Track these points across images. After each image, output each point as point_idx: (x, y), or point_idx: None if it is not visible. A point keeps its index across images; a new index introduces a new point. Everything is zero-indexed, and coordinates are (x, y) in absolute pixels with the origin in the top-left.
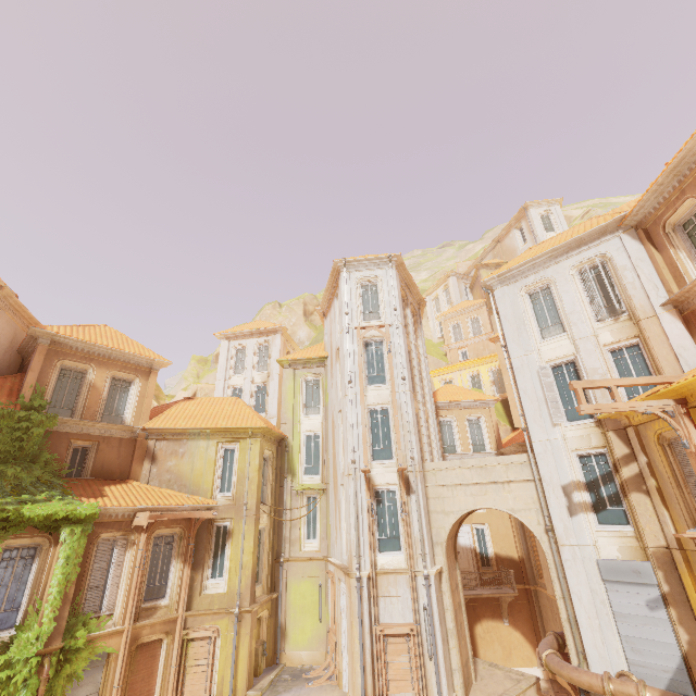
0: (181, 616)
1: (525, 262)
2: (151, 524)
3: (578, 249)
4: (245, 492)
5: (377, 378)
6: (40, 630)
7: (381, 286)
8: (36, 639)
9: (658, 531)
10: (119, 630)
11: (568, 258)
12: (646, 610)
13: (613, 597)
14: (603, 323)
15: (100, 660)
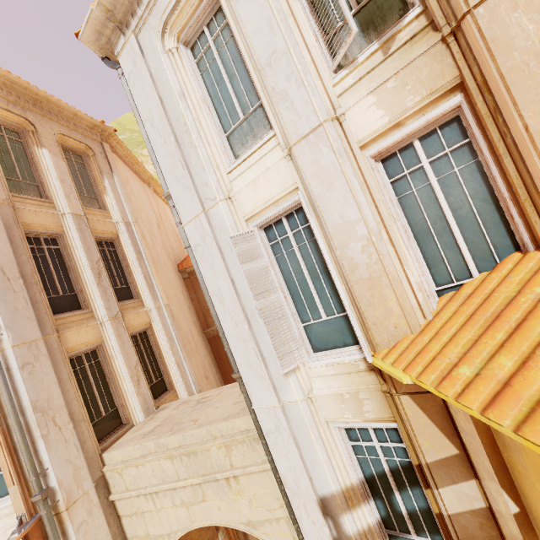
0: None
1: None
2: None
3: None
4: None
5: None
6: None
7: None
8: None
9: None
10: None
11: None
12: None
13: None
14: (352, 70)
15: None
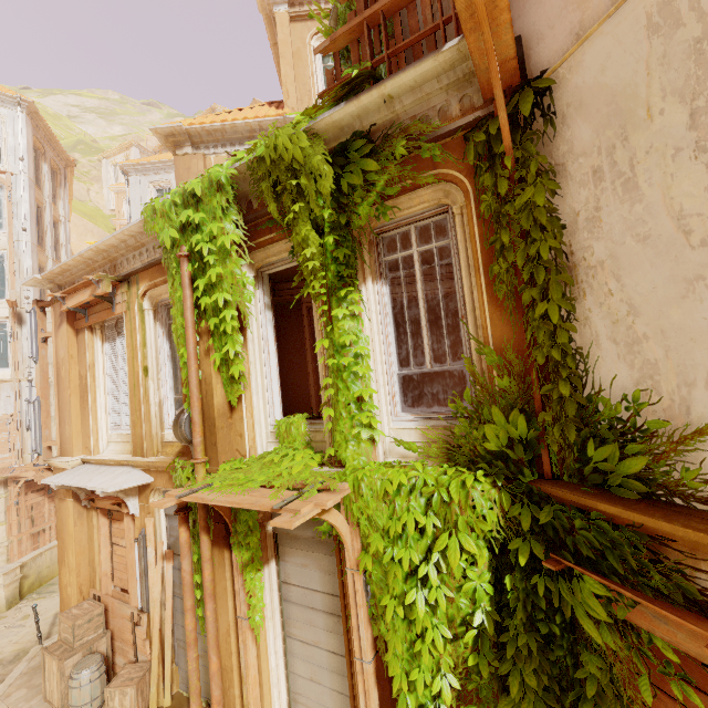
0: None
1: (155, 162)
2: None
3: None
4: None
5: None
6: None
7: (5, 128)
8: None
9: None
10: None
11: None
12: None
13: None
14: None
15: None
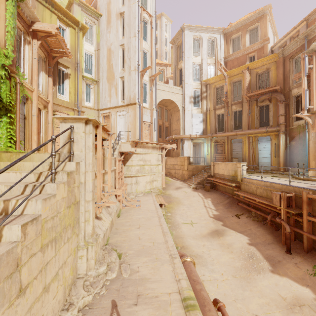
0: (51, 101)
1: (198, 26)
2: (46, 36)
3: (211, 32)
4: (78, 57)
5: (144, 38)
6: (7, 52)
7: None
8: (5, 57)
9: (206, 108)
10: (32, 88)
11: (208, 33)
12: (199, 123)
13: (193, 121)
14: (209, 57)
15: (24, 99)
